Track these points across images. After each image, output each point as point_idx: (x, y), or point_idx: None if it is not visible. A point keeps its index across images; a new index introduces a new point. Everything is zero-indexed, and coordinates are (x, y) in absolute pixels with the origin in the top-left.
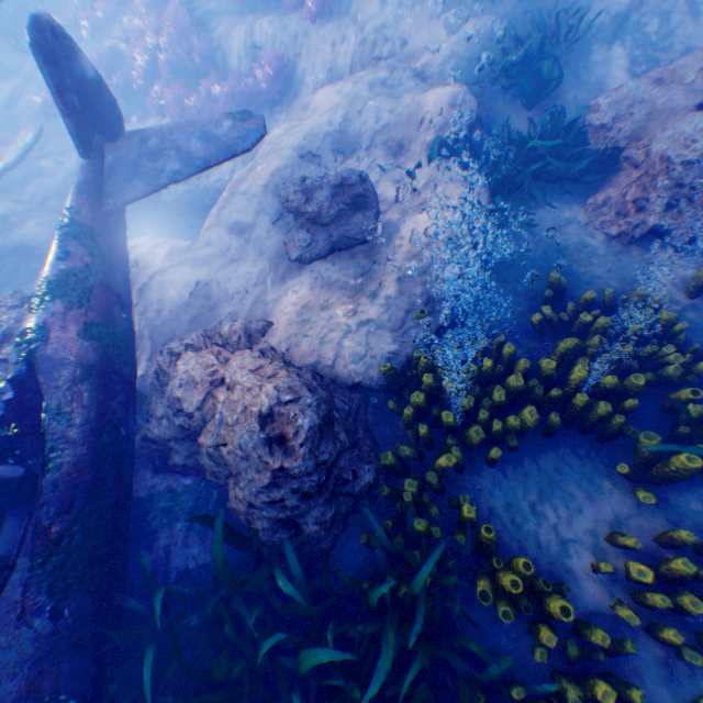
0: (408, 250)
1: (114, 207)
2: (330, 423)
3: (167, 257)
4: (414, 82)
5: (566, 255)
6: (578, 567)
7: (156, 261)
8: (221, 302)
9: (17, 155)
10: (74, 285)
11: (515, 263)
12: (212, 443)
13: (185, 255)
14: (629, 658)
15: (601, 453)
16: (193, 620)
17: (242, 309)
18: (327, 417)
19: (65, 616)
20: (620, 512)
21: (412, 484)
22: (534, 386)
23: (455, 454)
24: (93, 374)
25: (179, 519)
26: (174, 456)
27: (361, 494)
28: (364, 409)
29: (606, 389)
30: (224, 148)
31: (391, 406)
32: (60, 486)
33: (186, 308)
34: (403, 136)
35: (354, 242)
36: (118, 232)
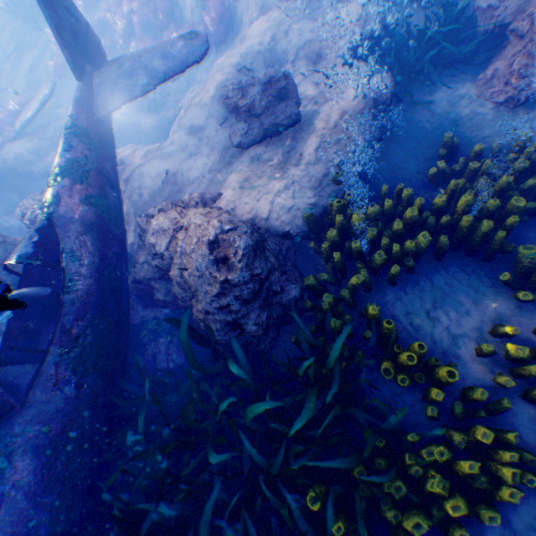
0: (323, 128)
1: (102, 115)
2: (262, 249)
3: (144, 157)
4: (329, 4)
5: (458, 123)
6: (465, 354)
7: (136, 160)
8: (184, 186)
9: (40, 104)
10: (77, 168)
11: (414, 134)
12: (178, 273)
13: (156, 154)
14: (508, 418)
15: (486, 270)
16: (172, 397)
17: (199, 189)
18: (260, 244)
19: (84, 388)
20: (502, 313)
21: (329, 298)
22: (428, 218)
23: (363, 274)
24: (94, 230)
25: (161, 335)
26: (155, 292)
27: (290, 309)
28: (292, 251)
29: (490, 212)
30: (178, 62)
31: (313, 247)
32: (76, 302)
33: (159, 191)
34: (320, 47)
35: (281, 128)
36: (106, 135)
